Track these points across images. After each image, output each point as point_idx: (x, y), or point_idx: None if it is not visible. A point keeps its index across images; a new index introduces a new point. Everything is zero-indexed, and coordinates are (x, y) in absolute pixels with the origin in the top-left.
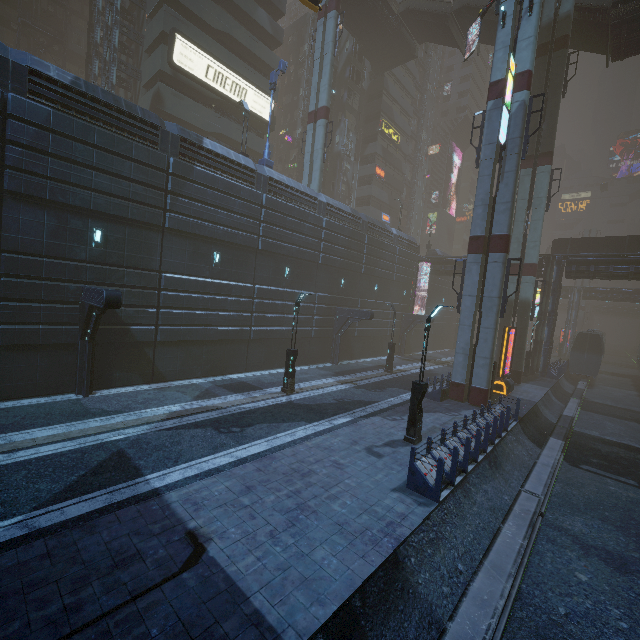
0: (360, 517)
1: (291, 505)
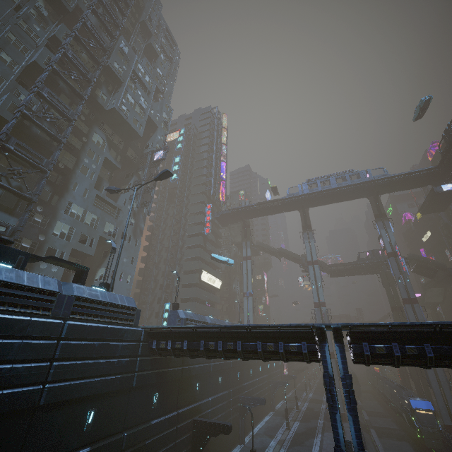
0: None
1: None
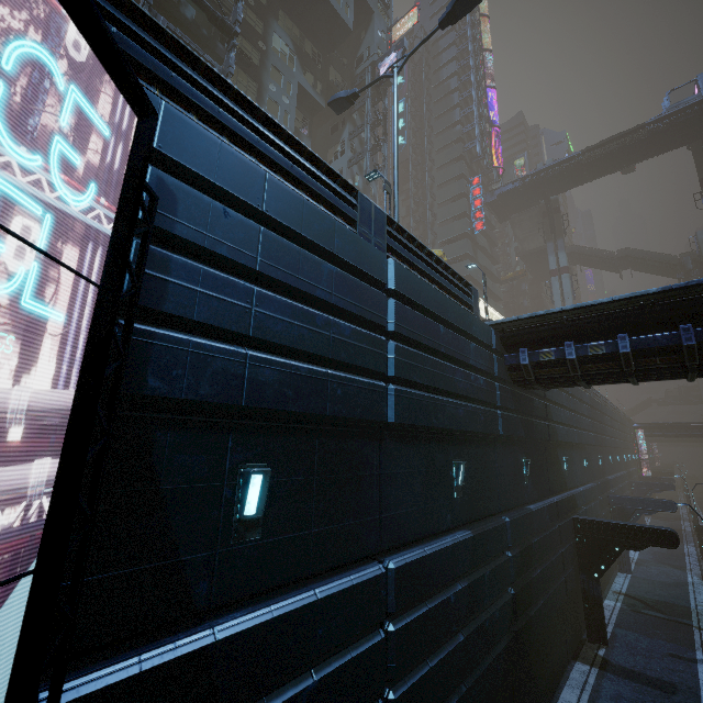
0: None
1: None
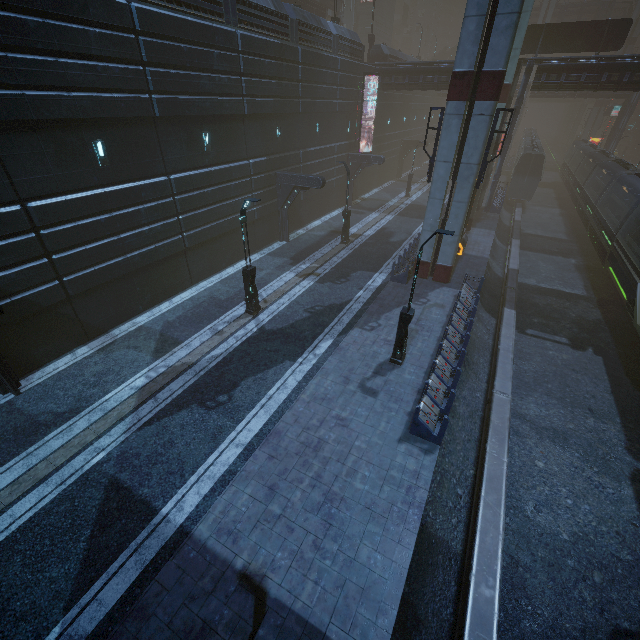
0: (382, 491)
1: (319, 498)
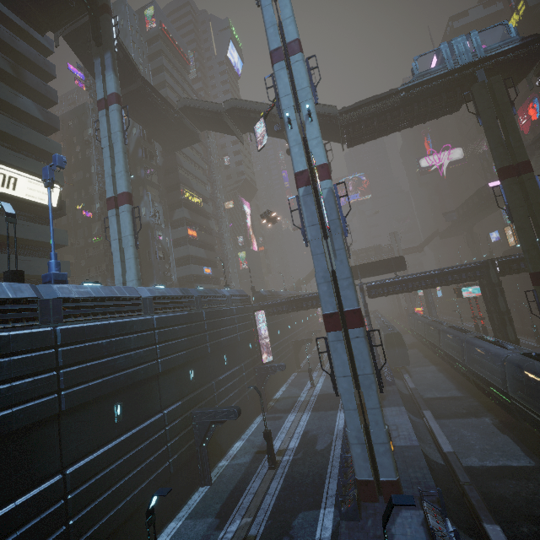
0: None
1: None
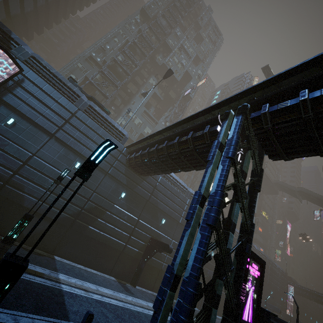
0: None
1: None
